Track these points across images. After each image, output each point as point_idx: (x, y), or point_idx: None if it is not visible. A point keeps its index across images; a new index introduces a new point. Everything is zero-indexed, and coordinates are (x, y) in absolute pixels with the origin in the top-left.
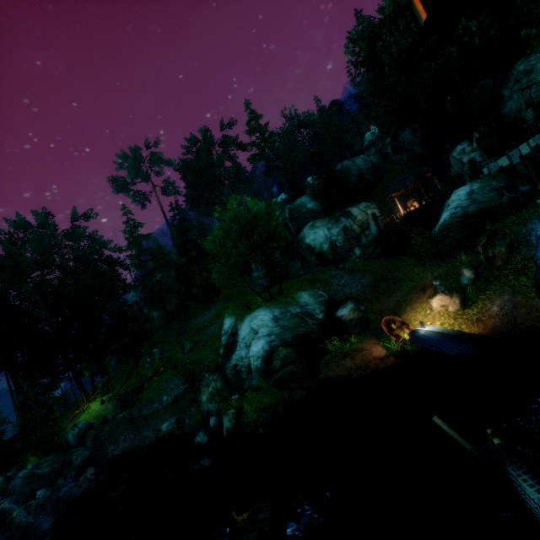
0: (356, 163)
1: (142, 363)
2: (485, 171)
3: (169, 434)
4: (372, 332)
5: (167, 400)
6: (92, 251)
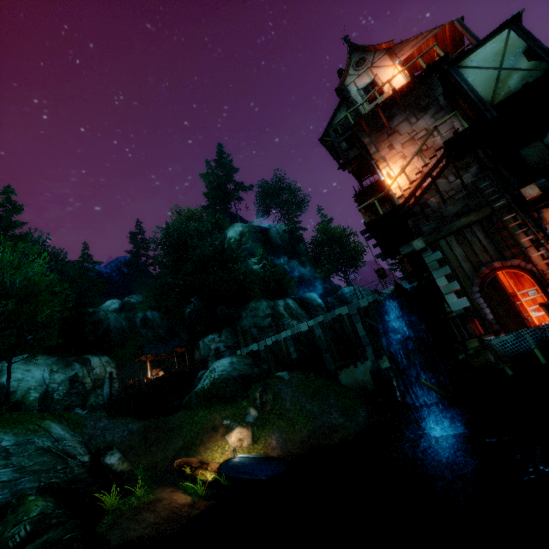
0: (109, 316)
1: None
2: (238, 352)
3: None
4: (159, 483)
5: None
6: None
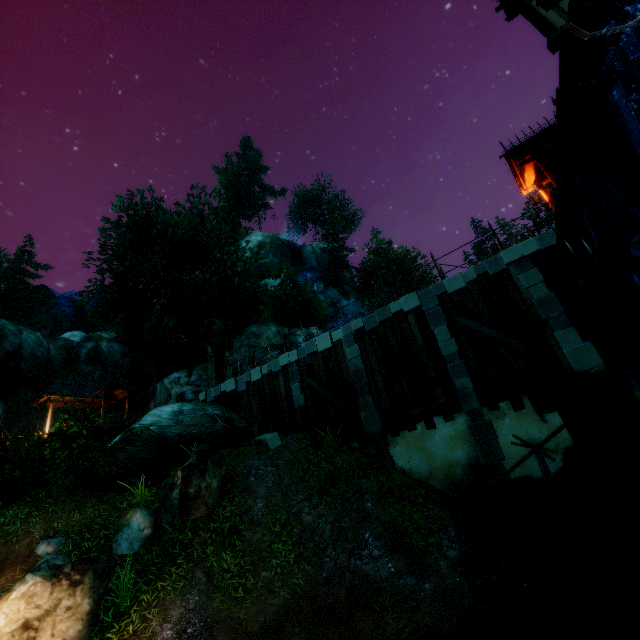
0: (23, 335)
1: None
2: (202, 396)
3: None
4: None
5: None
6: None
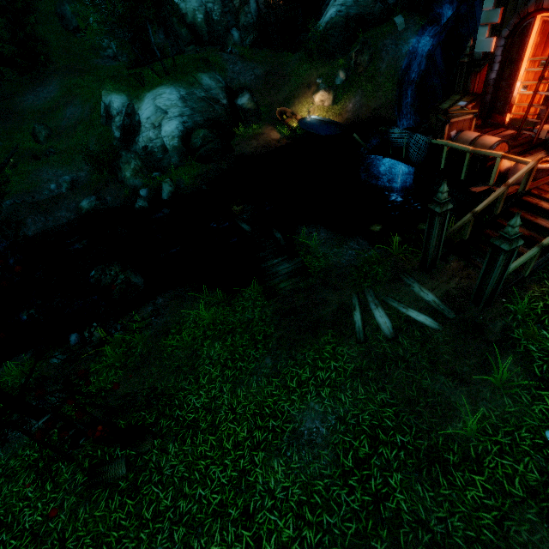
0: None
1: None
2: None
3: (96, 209)
4: (268, 121)
5: (56, 188)
6: None
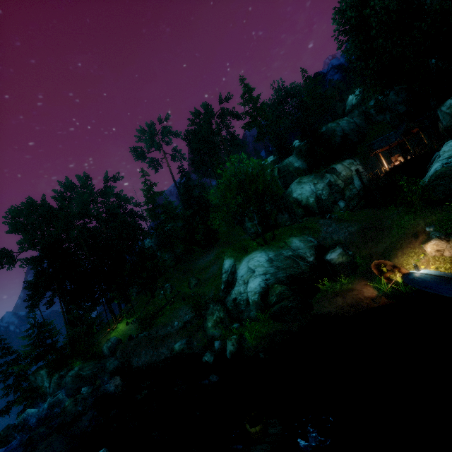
0: (340, 124)
1: (156, 294)
2: None
3: (180, 353)
4: (361, 275)
5: (177, 325)
6: (119, 206)
